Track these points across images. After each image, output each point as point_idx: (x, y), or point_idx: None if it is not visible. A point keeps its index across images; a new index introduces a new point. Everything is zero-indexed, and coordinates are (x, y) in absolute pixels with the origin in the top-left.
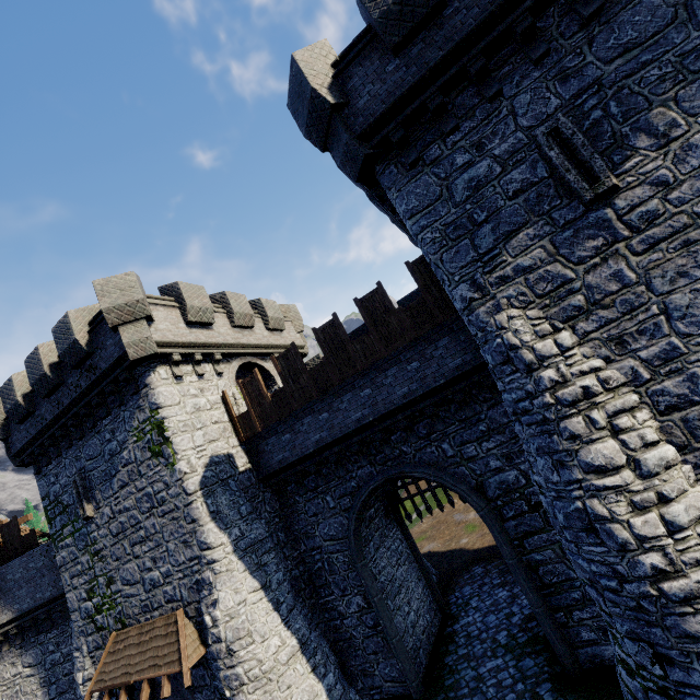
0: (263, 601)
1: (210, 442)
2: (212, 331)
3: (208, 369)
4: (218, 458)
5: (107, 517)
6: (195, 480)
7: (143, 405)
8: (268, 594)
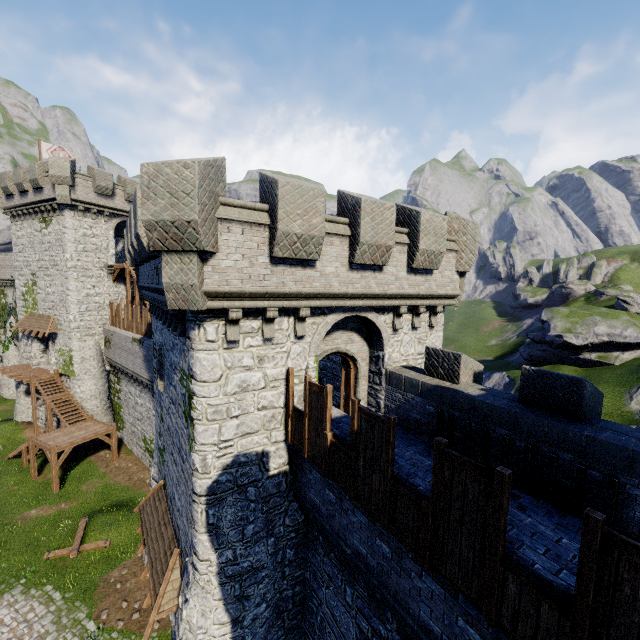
0: (225, 636)
1: (243, 435)
2: (311, 271)
3: (285, 325)
4: (245, 457)
5: (166, 406)
6: (203, 483)
7: (186, 355)
8: (235, 630)
